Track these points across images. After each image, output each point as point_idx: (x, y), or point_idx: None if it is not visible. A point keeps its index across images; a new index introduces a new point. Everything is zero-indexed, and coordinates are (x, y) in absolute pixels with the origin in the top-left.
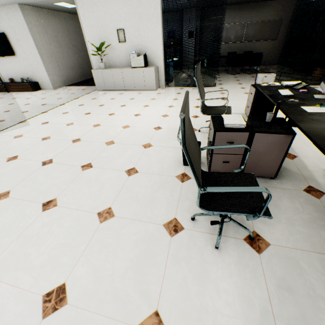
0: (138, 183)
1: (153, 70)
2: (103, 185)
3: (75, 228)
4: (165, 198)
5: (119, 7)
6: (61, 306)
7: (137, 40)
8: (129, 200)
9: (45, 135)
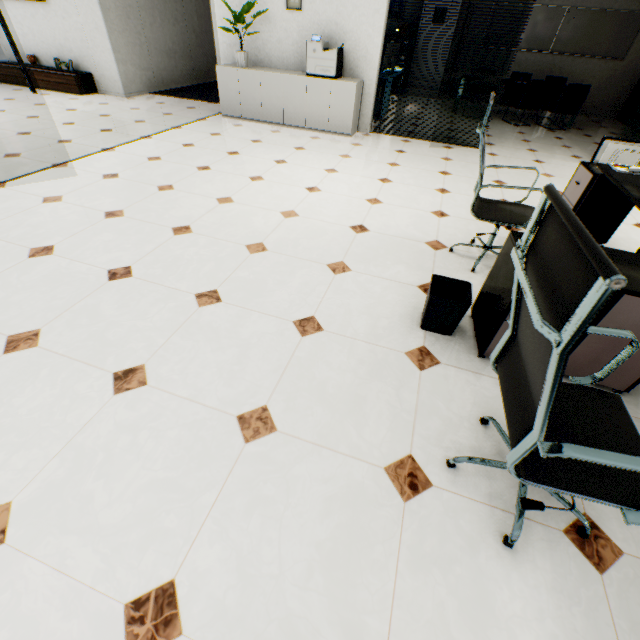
0: (324, 356)
1: (353, 90)
2: (248, 349)
3: (190, 446)
4: (385, 404)
5: None
6: (167, 638)
7: (328, 11)
8: (306, 396)
9: (112, 207)
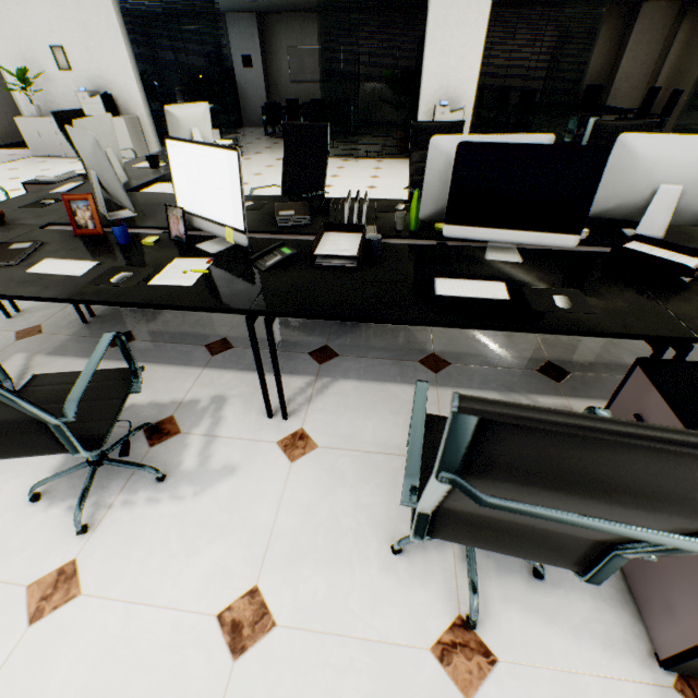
0: None
1: (124, 123)
2: None
3: None
4: None
5: (46, 8)
6: None
7: (91, 69)
8: None
9: None
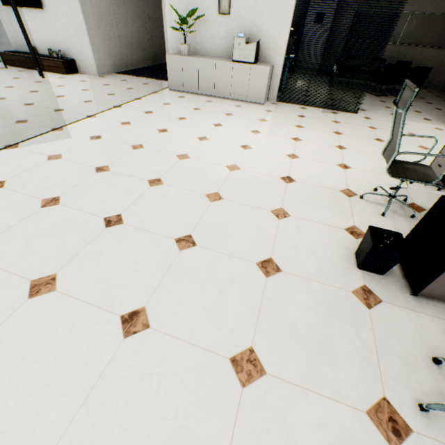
0: (288, 295)
1: (267, 72)
2: (225, 290)
3: (195, 391)
4: (349, 343)
5: None
6: None
7: (249, 15)
8: (282, 337)
9: (100, 163)
